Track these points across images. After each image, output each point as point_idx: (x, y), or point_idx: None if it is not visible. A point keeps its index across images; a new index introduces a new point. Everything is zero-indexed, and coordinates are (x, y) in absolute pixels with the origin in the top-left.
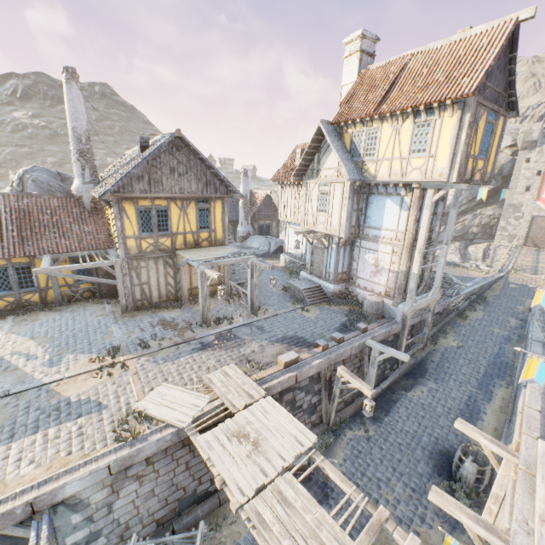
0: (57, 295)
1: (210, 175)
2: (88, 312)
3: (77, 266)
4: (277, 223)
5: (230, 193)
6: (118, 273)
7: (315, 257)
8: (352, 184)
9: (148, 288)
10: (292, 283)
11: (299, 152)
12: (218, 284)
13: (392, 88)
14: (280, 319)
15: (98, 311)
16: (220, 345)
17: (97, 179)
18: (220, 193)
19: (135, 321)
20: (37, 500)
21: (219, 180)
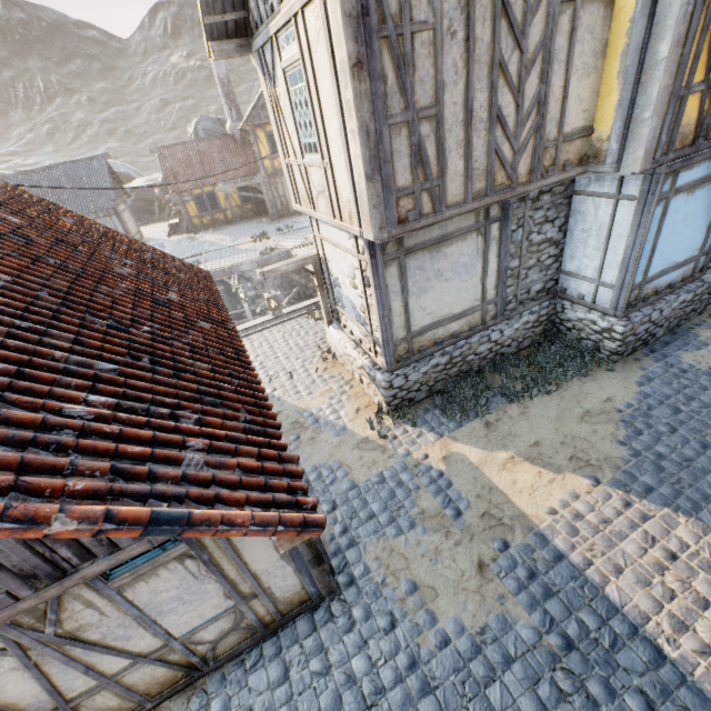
0: (233, 214)
1: None
2: (251, 223)
3: (238, 185)
4: None
5: None
6: (263, 189)
7: None
8: None
9: (285, 200)
10: None
11: None
12: None
13: None
14: None
15: (257, 222)
16: None
17: (241, 116)
18: None
19: (278, 223)
20: (233, 268)
21: None
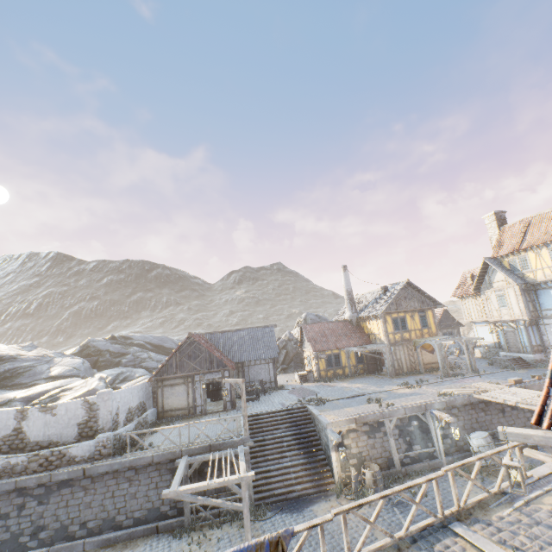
0: (350, 370)
1: (423, 297)
2: (369, 377)
3: (369, 348)
4: (457, 330)
5: (435, 305)
6: (386, 353)
7: (508, 338)
8: (520, 286)
9: (400, 362)
10: (496, 357)
11: (468, 276)
12: (438, 362)
13: (525, 234)
14: (497, 374)
15: (374, 377)
16: (464, 381)
17: (356, 310)
18: (430, 306)
19: (401, 378)
20: (426, 405)
21: (428, 299)
